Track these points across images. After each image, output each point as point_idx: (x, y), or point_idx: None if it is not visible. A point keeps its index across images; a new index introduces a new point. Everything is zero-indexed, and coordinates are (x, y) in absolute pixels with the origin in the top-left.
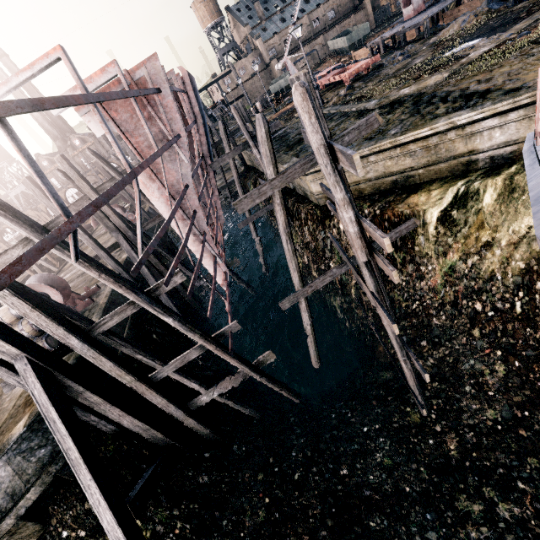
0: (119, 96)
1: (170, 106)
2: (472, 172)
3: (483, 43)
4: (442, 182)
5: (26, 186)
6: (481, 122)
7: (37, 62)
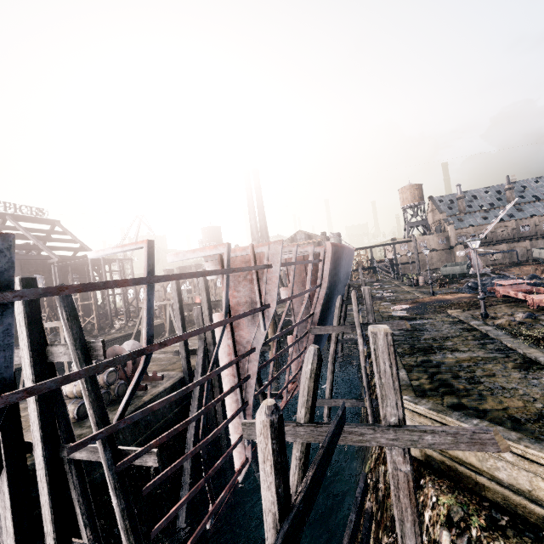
0: (195, 276)
1: (274, 280)
2: None
3: None
4: None
5: None
6: None
7: (129, 245)
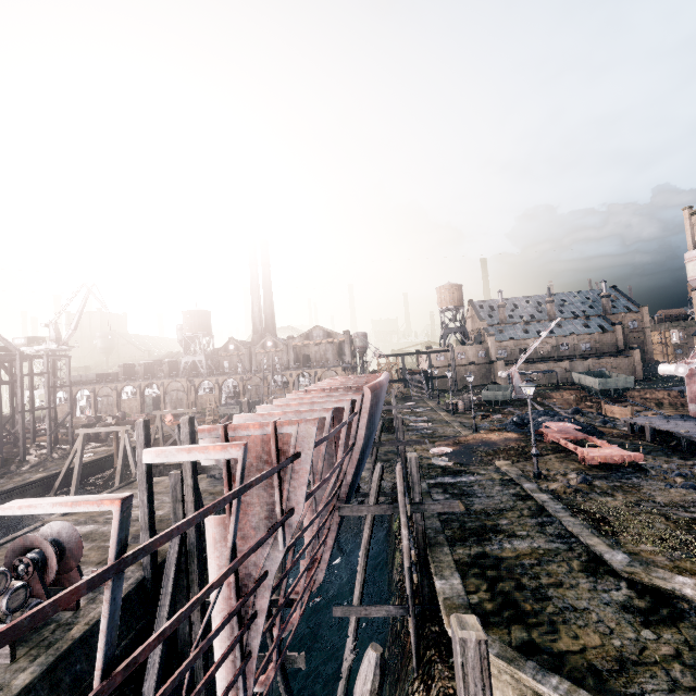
0: (193, 522)
1: (302, 474)
2: None
3: None
4: None
5: (137, 427)
6: None
7: (85, 504)
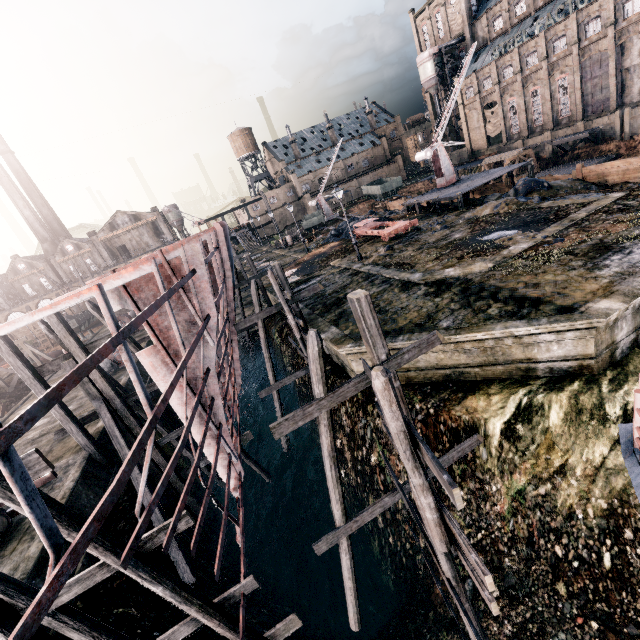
0: (152, 311)
1: (204, 286)
2: (531, 379)
3: (520, 238)
4: (501, 386)
5: None
6: (538, 335)
7: (64, 301)
